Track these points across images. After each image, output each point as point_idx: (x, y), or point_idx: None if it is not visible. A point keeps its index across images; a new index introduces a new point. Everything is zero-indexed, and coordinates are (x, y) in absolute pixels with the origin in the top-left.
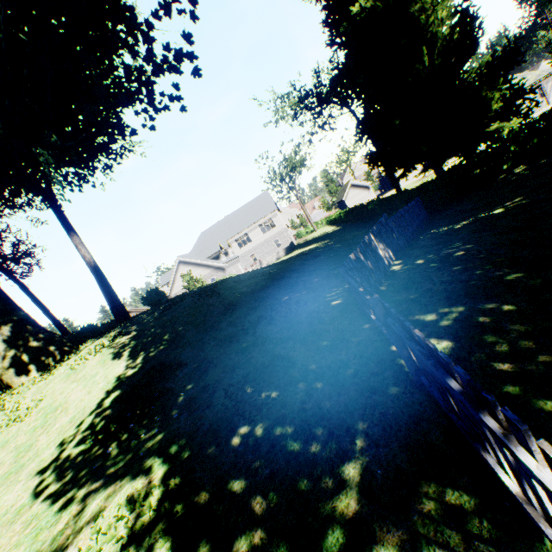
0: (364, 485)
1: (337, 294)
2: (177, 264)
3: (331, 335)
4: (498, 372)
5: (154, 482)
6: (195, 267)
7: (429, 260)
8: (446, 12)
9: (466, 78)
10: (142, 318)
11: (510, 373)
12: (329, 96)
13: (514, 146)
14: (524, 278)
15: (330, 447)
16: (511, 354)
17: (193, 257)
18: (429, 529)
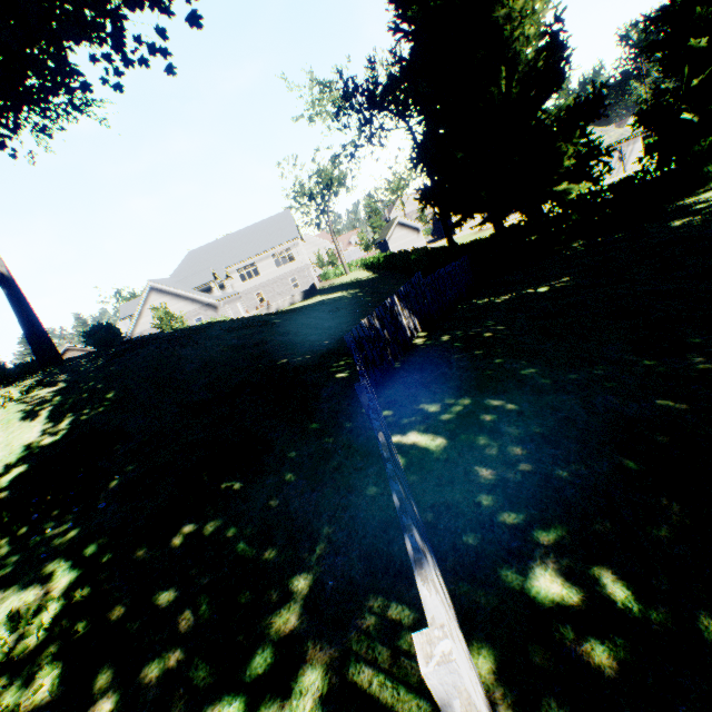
0: (311, 598)
1: (346, 365)
2: (147, 291)
3: (324, 417)
4: (479, 478)
5: (54, 593)
6: (174, 299)
7: (456, 337)
8: (534, 29)
9: (543, 119)
10: (79, 364)
11: (489, 481)
12: (383, 99)
13: (576, 215)
14: (537, 375)
15: (286, 553)
16: (497, 459)
17: (173, 285)
18: (363, 645)
